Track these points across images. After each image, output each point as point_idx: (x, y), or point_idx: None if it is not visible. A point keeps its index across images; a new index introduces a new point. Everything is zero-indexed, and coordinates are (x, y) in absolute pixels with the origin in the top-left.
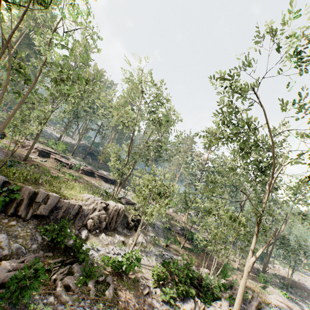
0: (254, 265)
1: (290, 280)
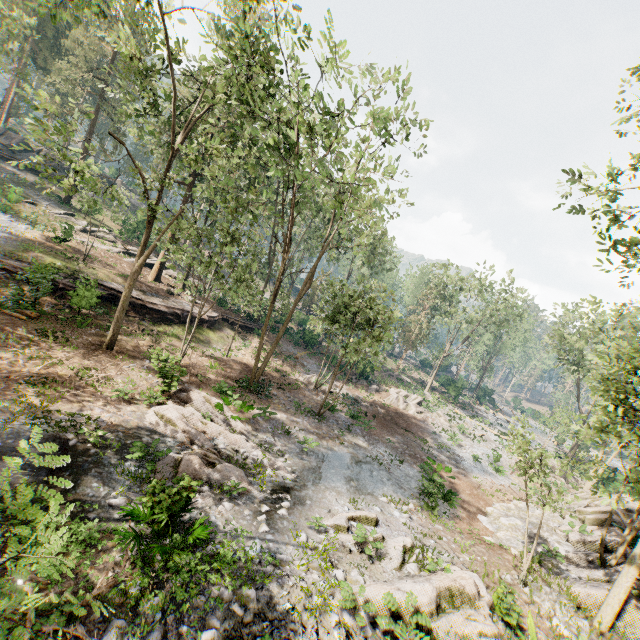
0: (303, 378)
1: (394, 411)
